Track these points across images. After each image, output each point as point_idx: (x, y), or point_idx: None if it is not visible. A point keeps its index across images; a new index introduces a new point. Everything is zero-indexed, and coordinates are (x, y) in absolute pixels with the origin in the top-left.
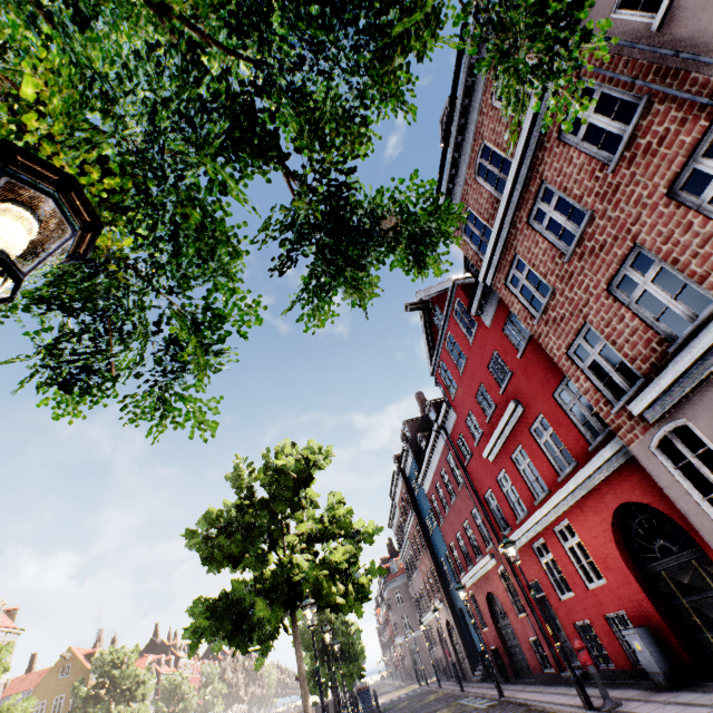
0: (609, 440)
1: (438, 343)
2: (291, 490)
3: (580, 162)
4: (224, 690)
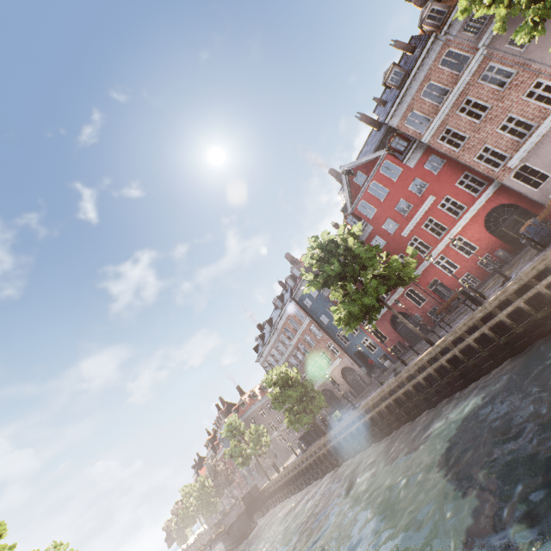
0: (485, 189)
1: (363, 190)
2: None
3: (488, 89)
4: None
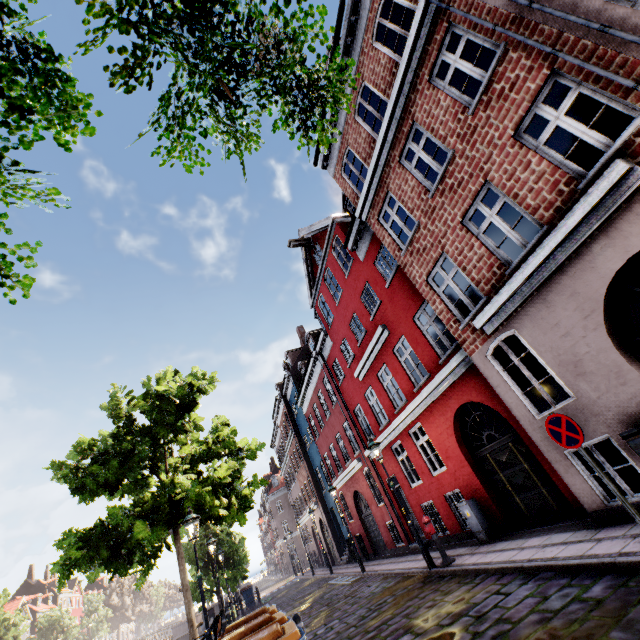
0: (456, 353)
1: (318, 278)
2: (174, 415)
3: (447, 104)
4: (109, 614)
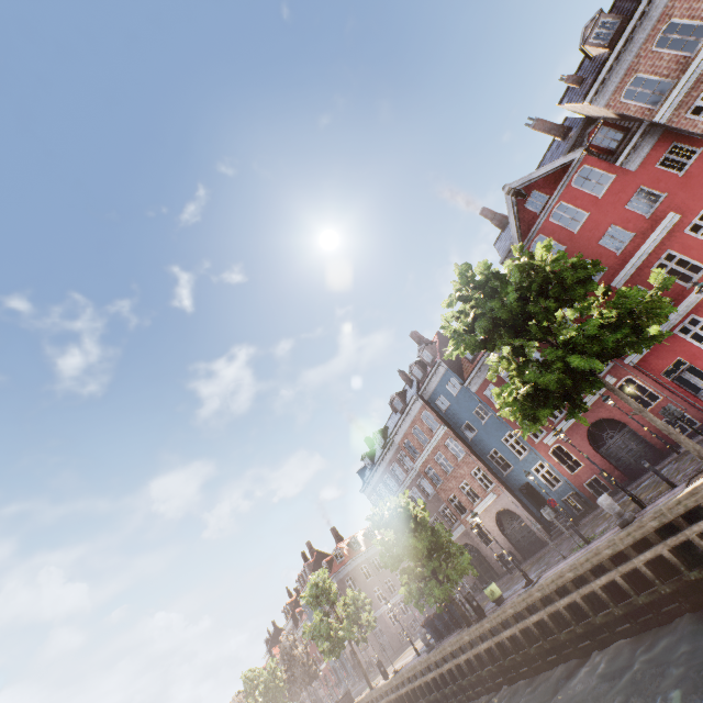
0: None
1: (541, 218)
2: None
3: None
4: None
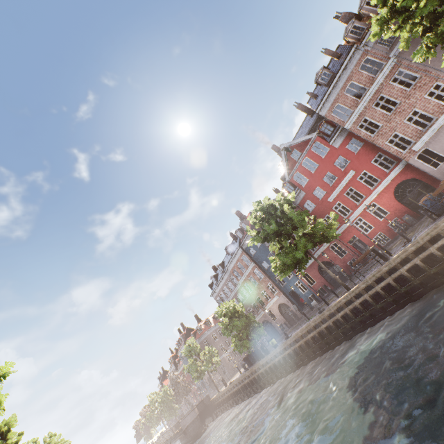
0: (395, 167)
1: (297, 164)
2: None
3: (397, 89)
4: None
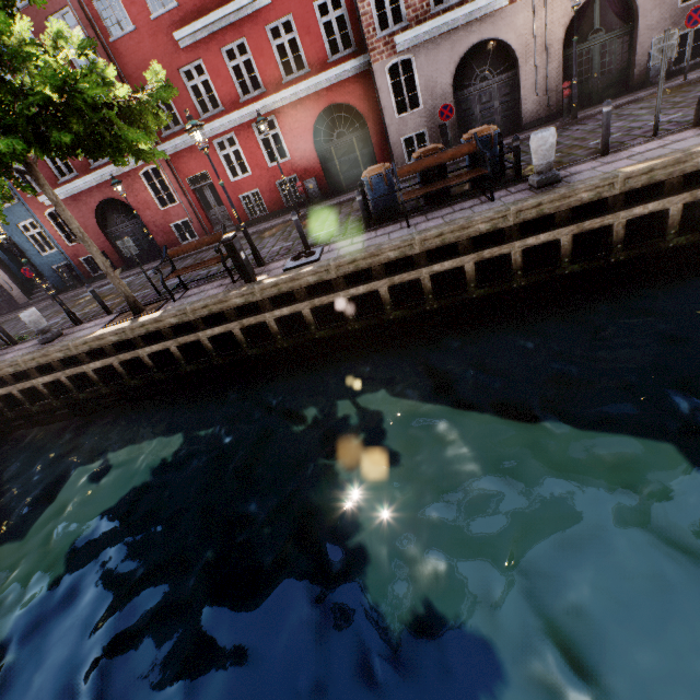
0: (348, 59)
1: None
2: None
3: None
4: None
